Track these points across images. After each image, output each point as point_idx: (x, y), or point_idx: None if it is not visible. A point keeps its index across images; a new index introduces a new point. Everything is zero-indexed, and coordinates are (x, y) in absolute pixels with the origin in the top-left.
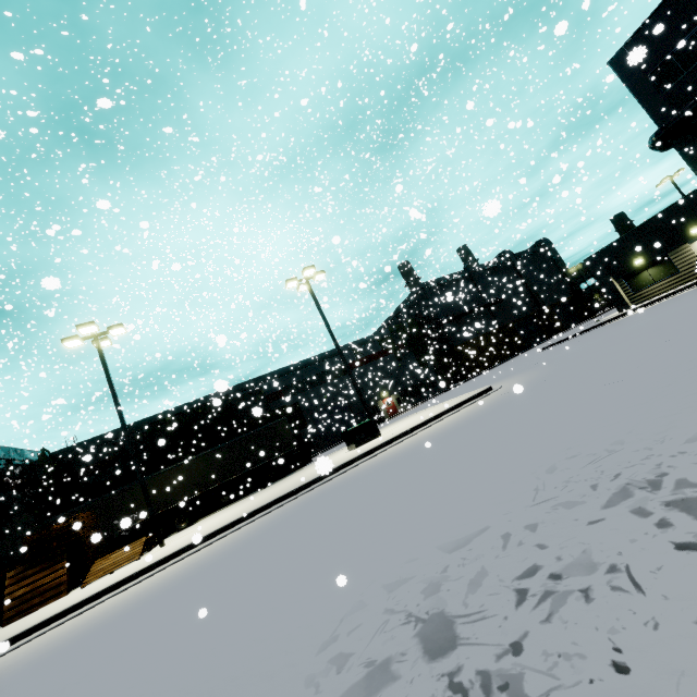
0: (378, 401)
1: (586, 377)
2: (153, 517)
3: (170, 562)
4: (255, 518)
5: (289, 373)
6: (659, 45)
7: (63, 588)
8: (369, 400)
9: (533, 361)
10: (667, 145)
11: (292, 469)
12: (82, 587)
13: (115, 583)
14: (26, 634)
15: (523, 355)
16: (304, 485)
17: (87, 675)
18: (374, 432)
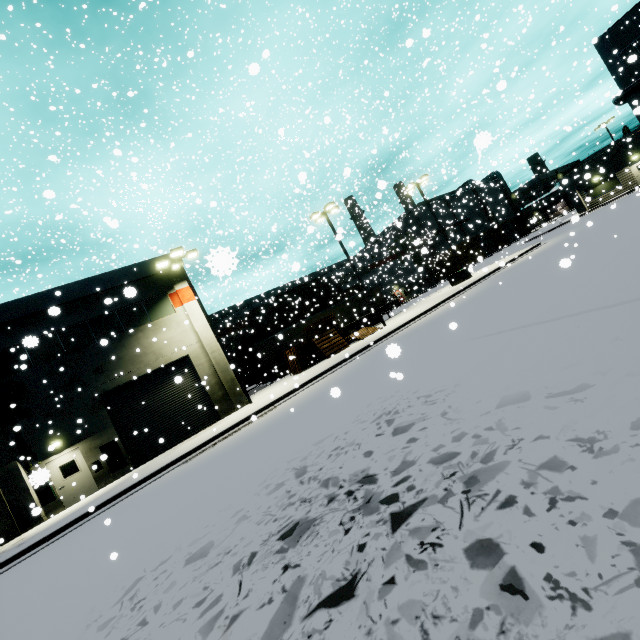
0: (391, 293)
1: (633, 207)
2: (378, 312)
3: (442, 304)
4: (468, 290)
5: (330, 271)
6: (627, 35)
7: (346, 344)
8: (386, 292)
9: (534, 242)
10: (623, 102)
11: (372, 324)
12: (363, 339)
13: (423, 312)
14: (401, 327)
15: (493, 256)
16: (477, 280)
17: (549, 263)
18: (470, 274)
